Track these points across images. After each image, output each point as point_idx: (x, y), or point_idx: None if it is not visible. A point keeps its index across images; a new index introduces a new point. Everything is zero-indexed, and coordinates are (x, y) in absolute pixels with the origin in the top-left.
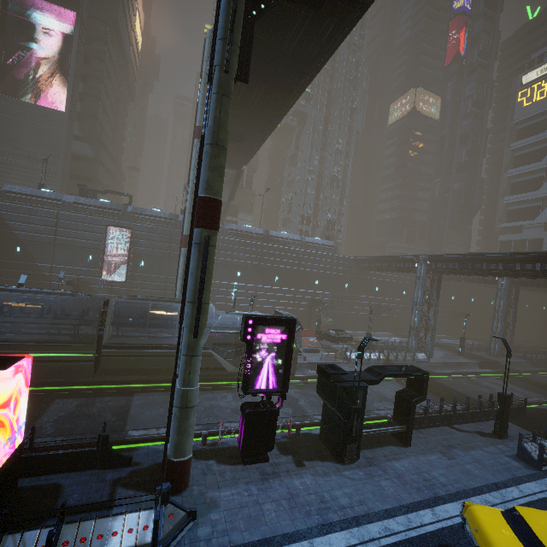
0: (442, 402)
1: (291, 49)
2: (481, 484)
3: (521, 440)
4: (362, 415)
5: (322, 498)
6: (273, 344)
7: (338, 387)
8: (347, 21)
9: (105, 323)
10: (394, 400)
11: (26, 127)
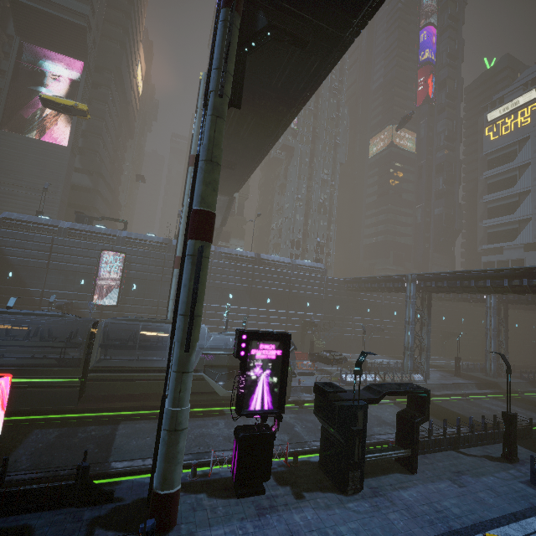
0: (445, 424)
1: (280, 84)
2: (498, 514)
3: (534, 463)
4: (364, 438)
5: (326, 535)
6: (267, 361)
7: (337, 406)
8: (330, 59)
9: (93, 346)
10: (394, 424)
11: (29, 160)
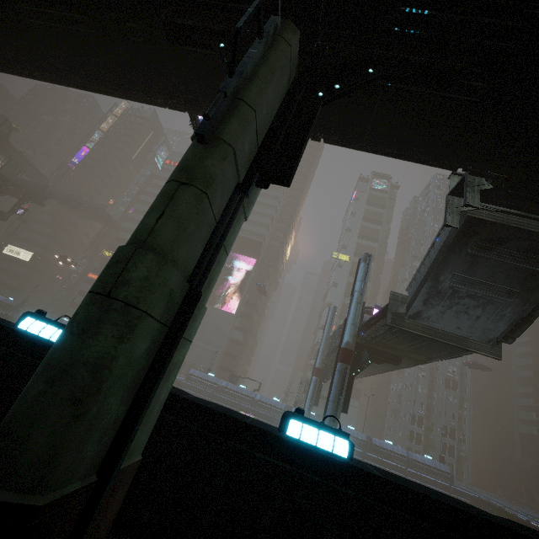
0: None
1: None
2: None
3: None
4: None
5: None
6: None
7: None
8: (418, 364)
9: None
10: None
11: (211, 322)
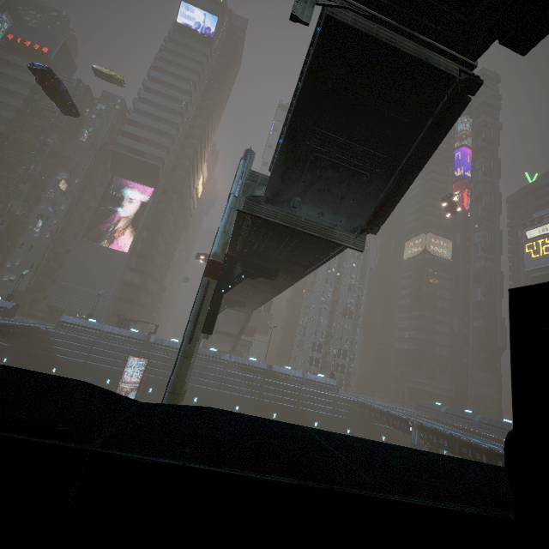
0: None
1: (266, 281)
2: None
3: None
4: None
5: None
6: None
7: None
8: (298, 279)
9: None
10: None
11: (96, 263)
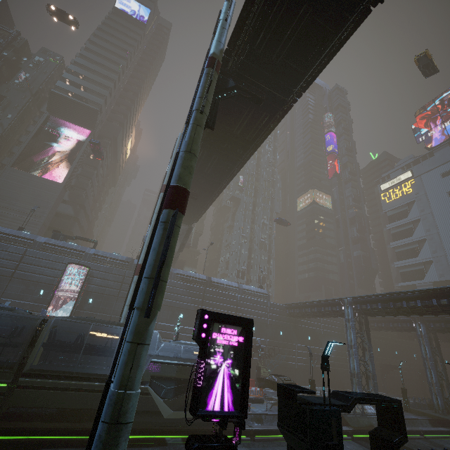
0: None
1: (239, 132)
2: None
3: None
4: None
5: None
6: (229, 348)
7: (308, 410)
8: (276, 115)
9: (35, 347)
10: None
11: (26, 191)
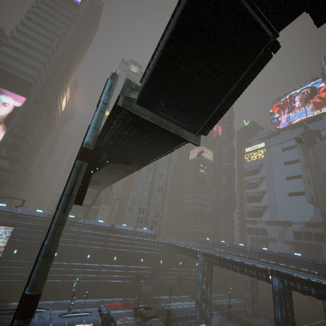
0: None
1: (120, 166)
2: None
3: None
4: None
5: None
6: None
7: None
8: (144, 165)
9: None
10: None
11: None
